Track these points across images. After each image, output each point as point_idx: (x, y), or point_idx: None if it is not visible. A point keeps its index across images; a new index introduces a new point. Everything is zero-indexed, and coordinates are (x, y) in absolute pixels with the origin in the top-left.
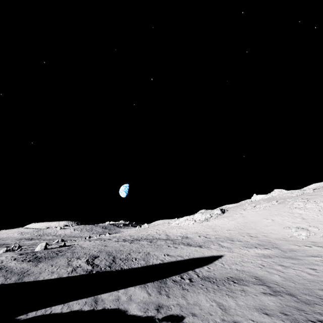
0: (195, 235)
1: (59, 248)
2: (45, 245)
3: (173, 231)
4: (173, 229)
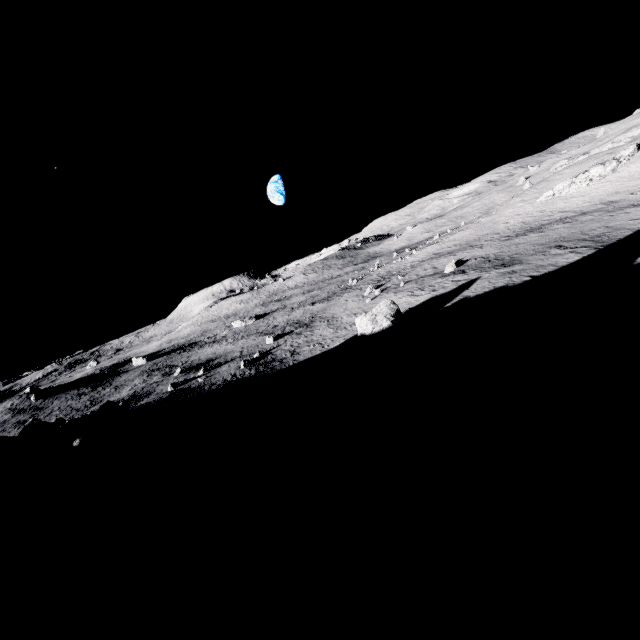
0: (623, 196)
1: (465, 263)
2: (454, 265)
3: (563, 205)
4: (556, 204)
